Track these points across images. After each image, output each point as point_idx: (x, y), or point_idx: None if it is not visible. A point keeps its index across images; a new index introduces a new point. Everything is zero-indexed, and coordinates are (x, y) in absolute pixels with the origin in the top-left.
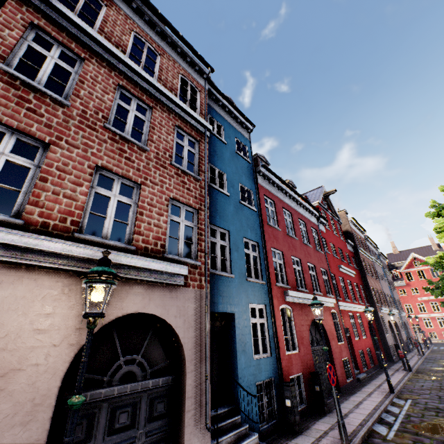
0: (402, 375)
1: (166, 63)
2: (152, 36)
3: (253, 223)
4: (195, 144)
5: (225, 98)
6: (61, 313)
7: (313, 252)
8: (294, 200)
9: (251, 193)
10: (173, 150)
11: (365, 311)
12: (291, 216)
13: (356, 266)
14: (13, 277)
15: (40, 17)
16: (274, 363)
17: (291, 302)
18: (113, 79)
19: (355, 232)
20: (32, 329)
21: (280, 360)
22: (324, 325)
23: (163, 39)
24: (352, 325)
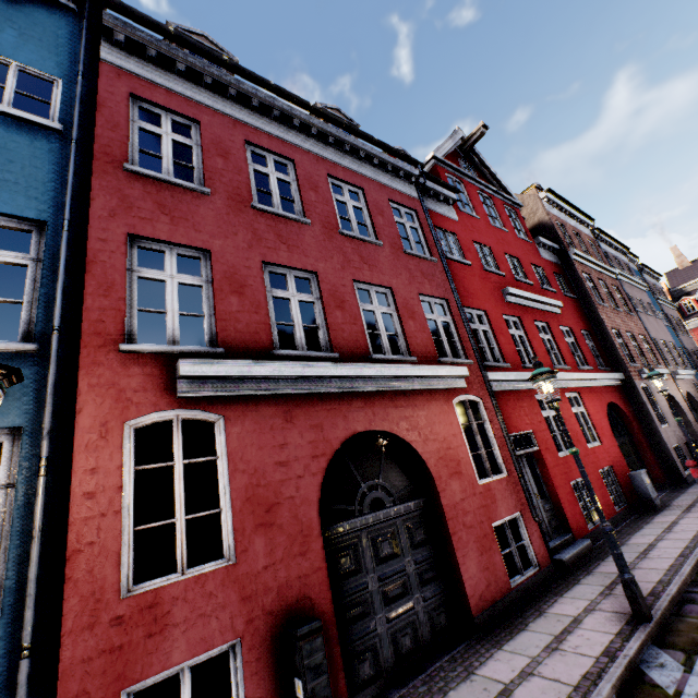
0: (697, 527)
1: None
2: None
3: (27, 163)
4: None
5: None
6: None
7: (392, 259)
8: (311, 131)
9: (55, 84)
10: None
11: (533, 376)
12: (294, 171)
13: (569, 292)
14: None
15: None
16: (10, 661)
17: (225, 398)
18: None
19: (563, 222)
20: None
21: (59, 637)
22: (414, 444)
23: None
24: (551, 423)
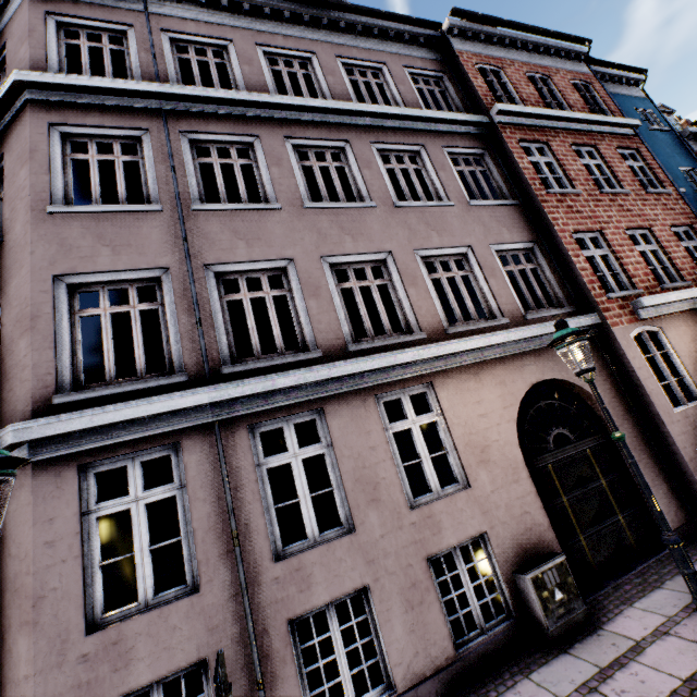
0: None
1: (557, 81)
2: (531, 61)
3: None
4: (634, 155)
5: (603, 64)
6: (696, 340)
7: None
8: None
9: (694, 172)
10: (635, 178)
11: None
12: None
13: None
14: (664, 325)
15: (513, 131)
16: None
17: None
18: (565, 143)
19: None
20: (693, 351)
21: None
22: None
23: (534, 54)
24: None
